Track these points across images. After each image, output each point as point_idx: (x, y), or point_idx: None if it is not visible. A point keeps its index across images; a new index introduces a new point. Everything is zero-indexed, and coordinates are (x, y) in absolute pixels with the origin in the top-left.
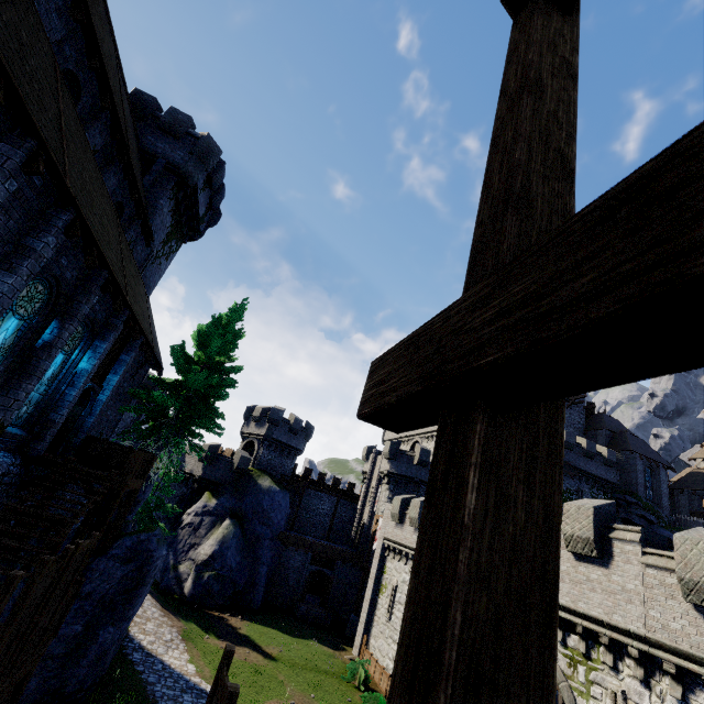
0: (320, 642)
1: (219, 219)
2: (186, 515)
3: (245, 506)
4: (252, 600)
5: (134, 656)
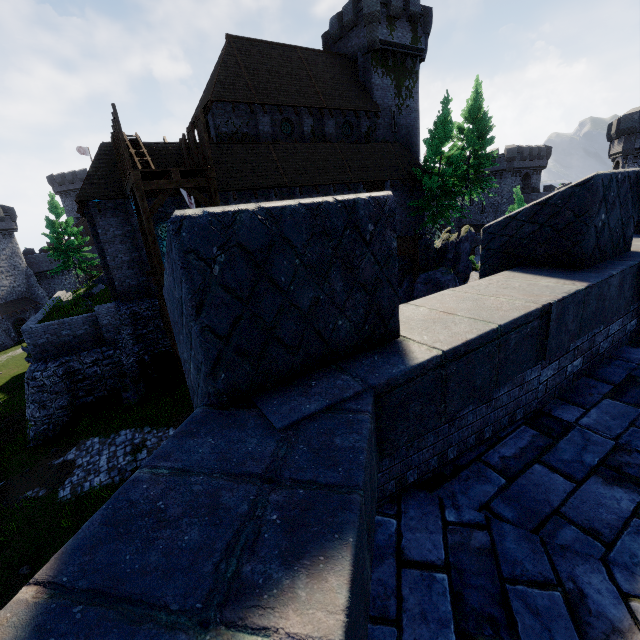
0: None
1: (431, 17)
2: None
3: None
4: None
5: None
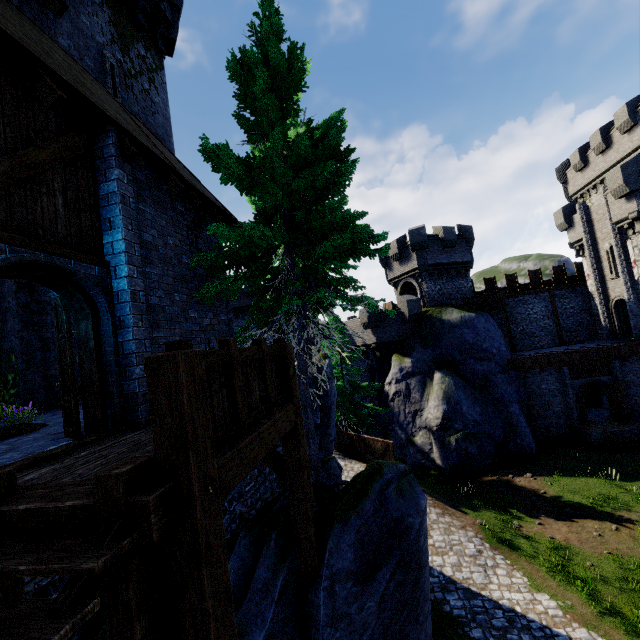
0: None
1: None
2: (387, 386)
3: (446, 350)
4: (522, 445)
5: (450, 602)
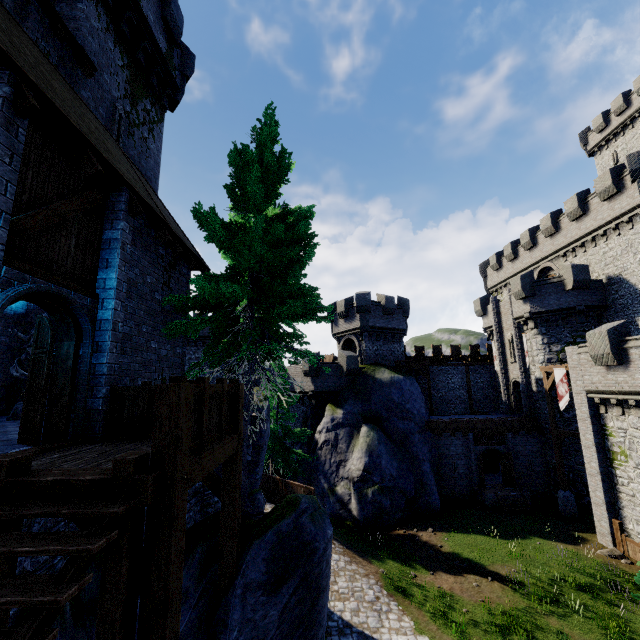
0: (546, 538)
1: (193, 63)
2: (317, 434)
3: (375, 406)
4: (429, 502)
5: None
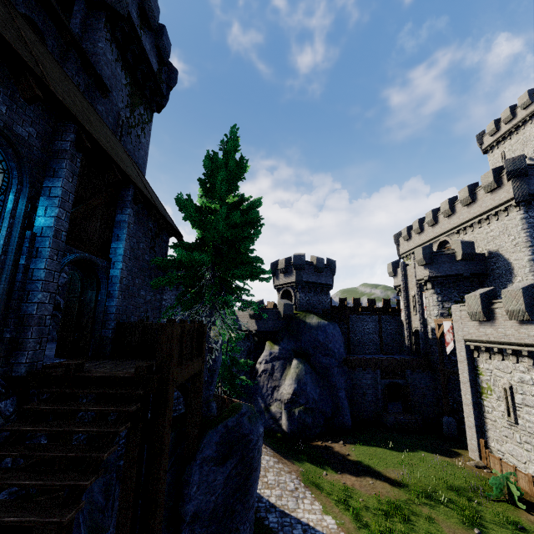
0: (430, 452)
1: (176, 77)
2: (258, 364)
3: (304, 345)
4: (343, 422)
5: (269, 519)
